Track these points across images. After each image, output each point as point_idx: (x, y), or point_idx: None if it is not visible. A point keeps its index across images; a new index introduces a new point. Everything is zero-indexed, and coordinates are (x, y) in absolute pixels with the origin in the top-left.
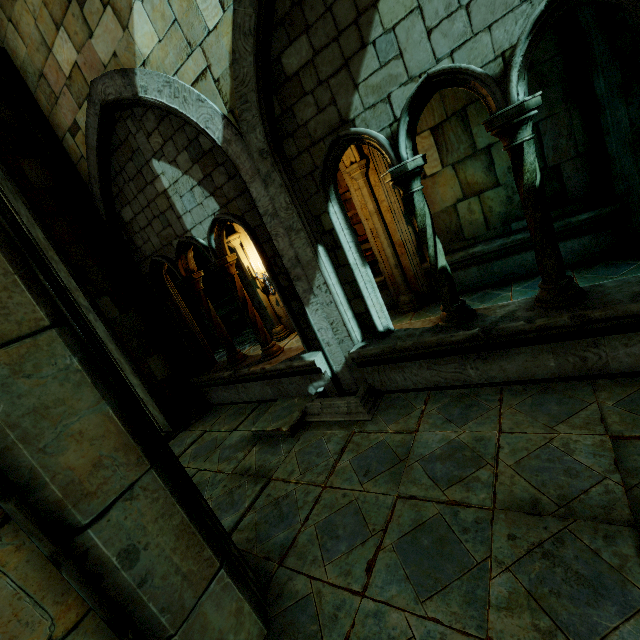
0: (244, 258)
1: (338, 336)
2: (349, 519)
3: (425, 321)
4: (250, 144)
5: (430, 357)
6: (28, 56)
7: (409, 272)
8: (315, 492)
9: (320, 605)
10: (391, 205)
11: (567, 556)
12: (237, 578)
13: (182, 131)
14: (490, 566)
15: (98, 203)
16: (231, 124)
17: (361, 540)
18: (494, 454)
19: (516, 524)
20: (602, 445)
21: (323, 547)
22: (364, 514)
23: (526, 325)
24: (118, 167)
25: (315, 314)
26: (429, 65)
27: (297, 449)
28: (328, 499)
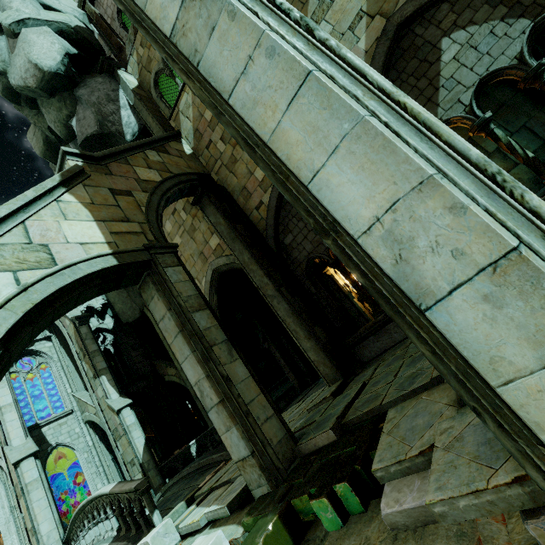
0: (339, 279)
1: None
2: None
3: None
4: None
5: None
6: (237, 183)
7: None
8: None
9: None
10: None
11: None
12: None
13: None
14: None
15: (270, 240)
16: None
17: None
18: None
19: None
20: None
21: None
22: None
23: None
24: (285, 213)
25: None
26: (476, 79)
27: None
28: None
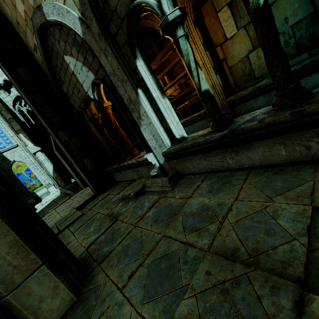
0: None
1: (158, 143)
2: (136, 245)
3: (205, 130)
4: (93, 32)
5: (202, 152)
6: (11, 14)
7: (218, 104)
8: (130, 228)
9: (102, 291)
10: (204, 63)
11: (237, 296)
12: (57, 270)
13: (69, 35)
14: (186, 290)
15: (53, 85)
16: (83, 22)
17: (135, 258)
18: (224, 214)
19: (215, 264)
20: (303, 213)
21: (119, 259)
22: (144, 243)
23: (257, 124)
24: (55, 64)
25: (145, 131)
26: None
27: (134, 205)
28: (133, 233)
